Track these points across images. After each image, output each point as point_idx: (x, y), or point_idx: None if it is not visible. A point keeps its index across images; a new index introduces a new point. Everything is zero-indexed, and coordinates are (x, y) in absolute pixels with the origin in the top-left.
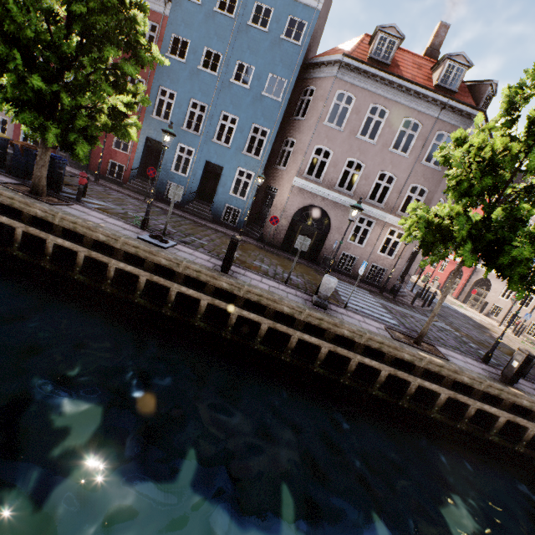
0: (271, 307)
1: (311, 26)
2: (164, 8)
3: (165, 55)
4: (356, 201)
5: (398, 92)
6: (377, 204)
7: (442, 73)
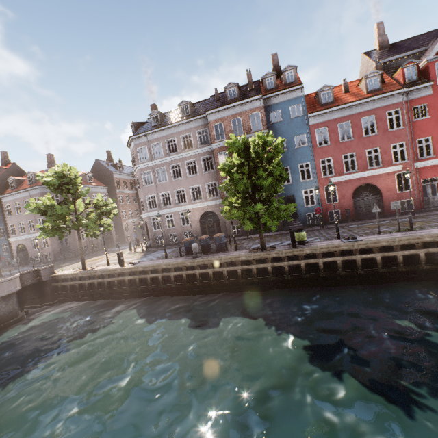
0: None
1: None
2: None
3: None
4: (26, 235)
5: (18, 195)
6: (33, 232)
7: (28, 180)
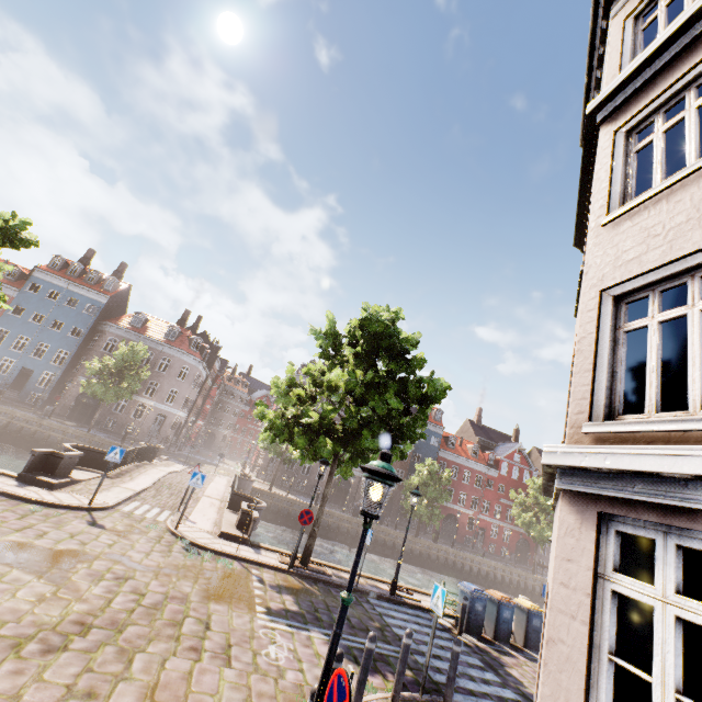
0: (12, 414)
1: (101, 309)
2: (13, 294)
3: (9, 313)
4: None
5: (142, 339)
6: None
7: (167, 332)
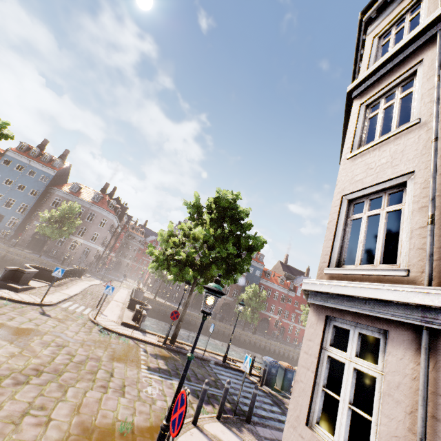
0: None
1: (50, 178)
2: None
3: None
4: None
5: (77, 200)
6: None
7: (93, 196)
